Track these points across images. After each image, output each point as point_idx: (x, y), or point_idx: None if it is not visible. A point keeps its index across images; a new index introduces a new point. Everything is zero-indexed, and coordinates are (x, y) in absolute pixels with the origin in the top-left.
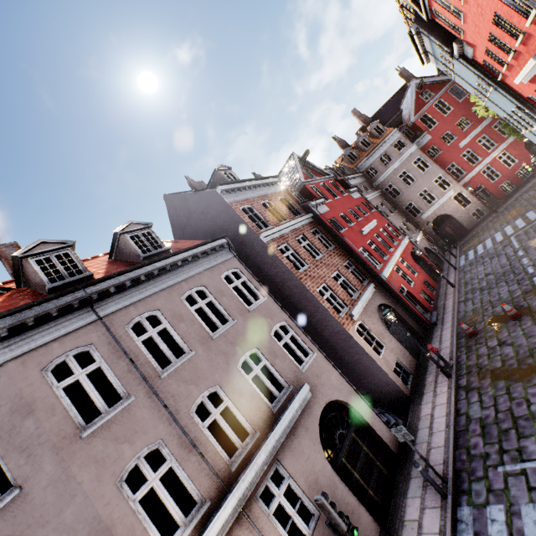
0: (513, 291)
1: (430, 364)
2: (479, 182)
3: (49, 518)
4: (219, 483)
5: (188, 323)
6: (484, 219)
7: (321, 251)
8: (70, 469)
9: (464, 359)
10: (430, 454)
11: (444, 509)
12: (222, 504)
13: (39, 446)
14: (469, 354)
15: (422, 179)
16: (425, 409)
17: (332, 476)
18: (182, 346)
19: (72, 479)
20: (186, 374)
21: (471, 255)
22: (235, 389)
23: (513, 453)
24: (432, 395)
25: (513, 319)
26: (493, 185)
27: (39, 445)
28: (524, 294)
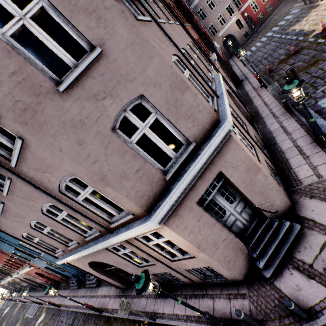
0: (288, 48)
1: (250, 92)
2: (248, 13)
3: (135, 76)
4: (212, 93)
5: (150, 3)
6: (249, 39)
7: (187, 23)
8: (142, 35)
9: (271, 80)
10: (272, 110)
11: (294, 115)
12: (221, 98)
13: (106, 11)
14: (273, 77)
15: (219, 6)
16: (257, 103)
17: (242, 115)
18: (155, 15)
19: (146, 43)
20: (168, 31)
21: (248, 53)
22: (193, 57)
23: (322, 84)
24: (259, 98)
25: (295, 55)
26: (255, 15)
27: (106, 9)
28: (296, 45)
